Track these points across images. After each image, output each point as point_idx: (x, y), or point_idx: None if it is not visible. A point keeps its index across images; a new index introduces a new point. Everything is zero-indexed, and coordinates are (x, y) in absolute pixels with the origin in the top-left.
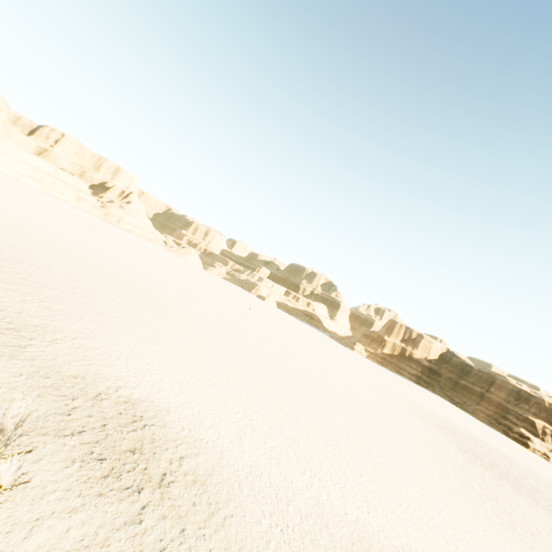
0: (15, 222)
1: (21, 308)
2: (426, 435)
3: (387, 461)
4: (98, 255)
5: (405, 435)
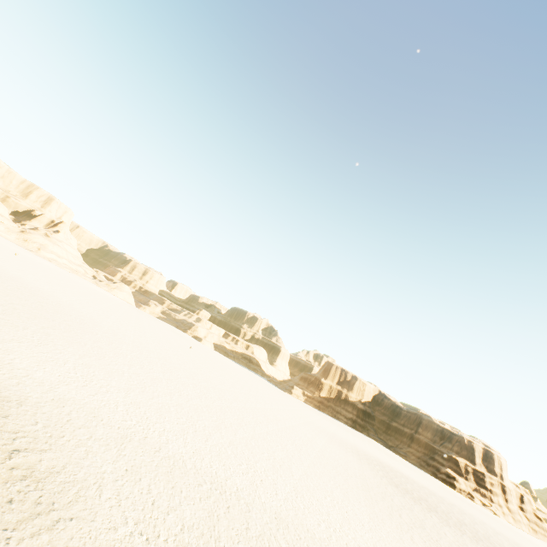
0: None
1: None
2: (357, 468)
3: (310, 485)
4: None
5: (335, 466)
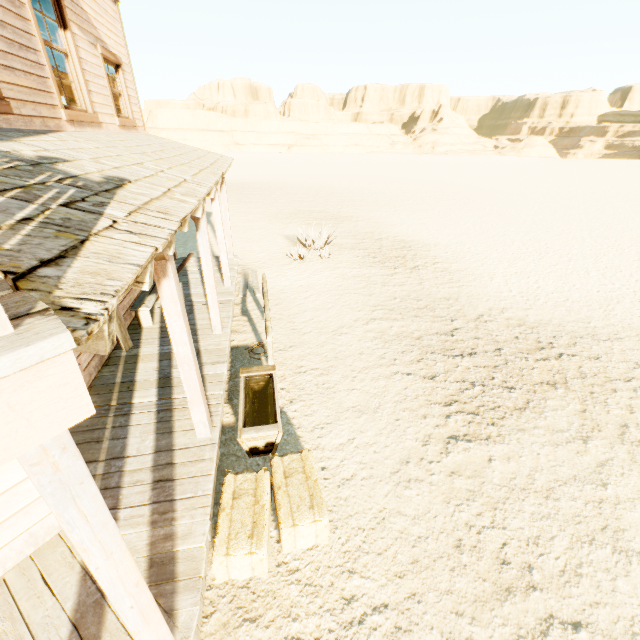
0: (340, 176)
1: (339, 211)
2: None
3: None
4: (404, 178)
5: None
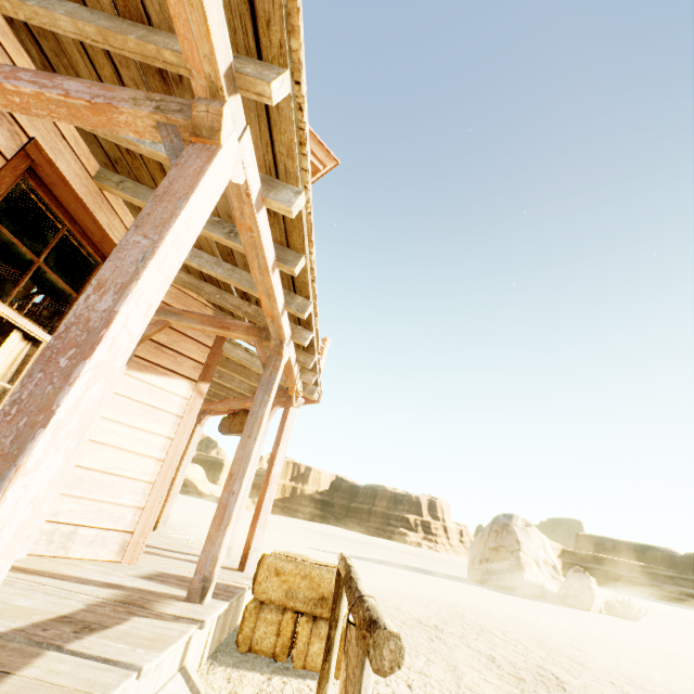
0: None
1: None
2: (285, 527)
3: None
4: None
5: None
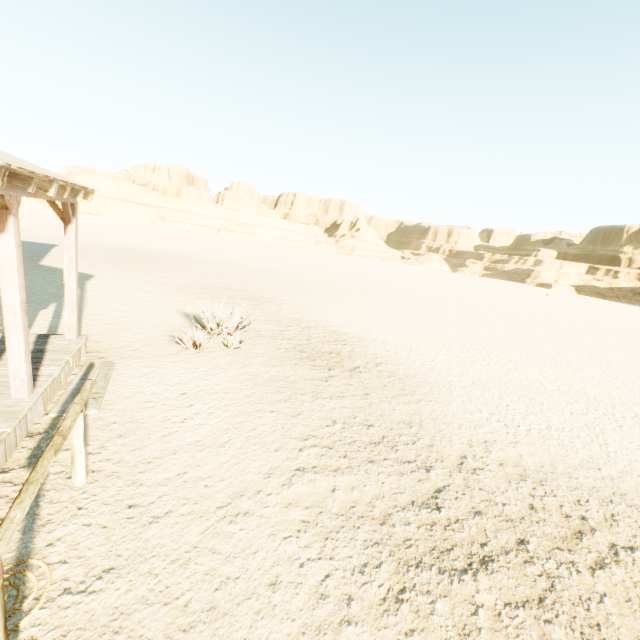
0: (267, 260)
1: (261, 292)
2: None
3: None
4: (329, 270)
5: None
